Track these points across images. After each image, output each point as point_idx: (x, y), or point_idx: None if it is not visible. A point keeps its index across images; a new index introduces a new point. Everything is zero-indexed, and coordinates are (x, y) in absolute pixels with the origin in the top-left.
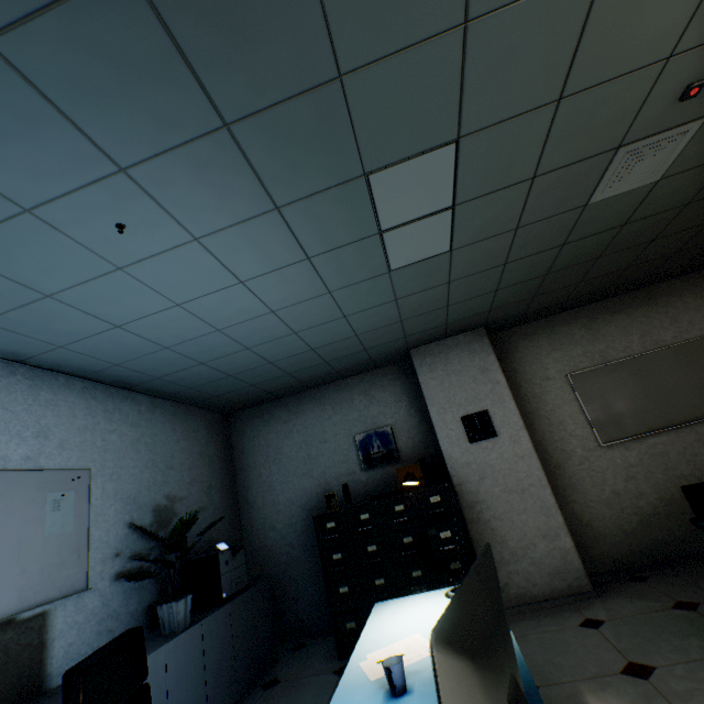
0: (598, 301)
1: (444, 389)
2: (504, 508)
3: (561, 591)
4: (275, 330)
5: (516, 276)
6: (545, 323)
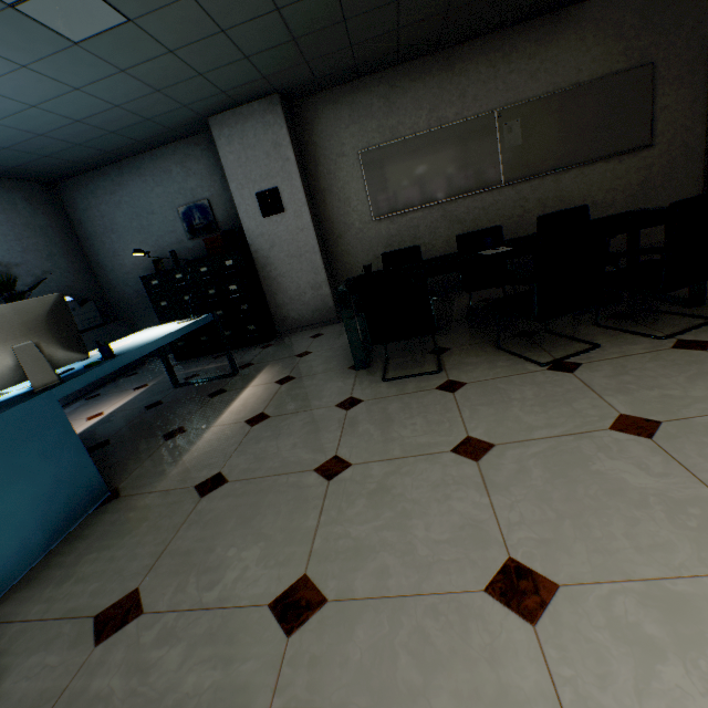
0: (403, 65)
1: (242, 166)
2: (287, 269)
3: (319, 320)
4: (4, 105)
5: (256, 43)
6: (349, 90)
